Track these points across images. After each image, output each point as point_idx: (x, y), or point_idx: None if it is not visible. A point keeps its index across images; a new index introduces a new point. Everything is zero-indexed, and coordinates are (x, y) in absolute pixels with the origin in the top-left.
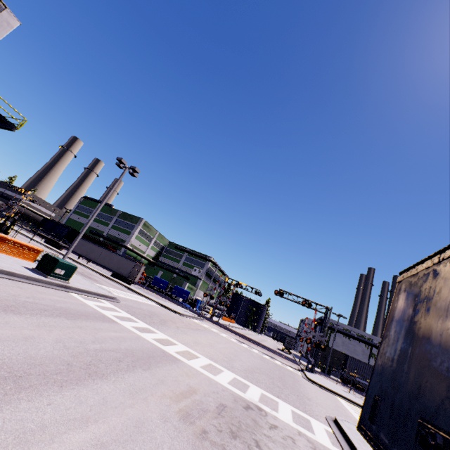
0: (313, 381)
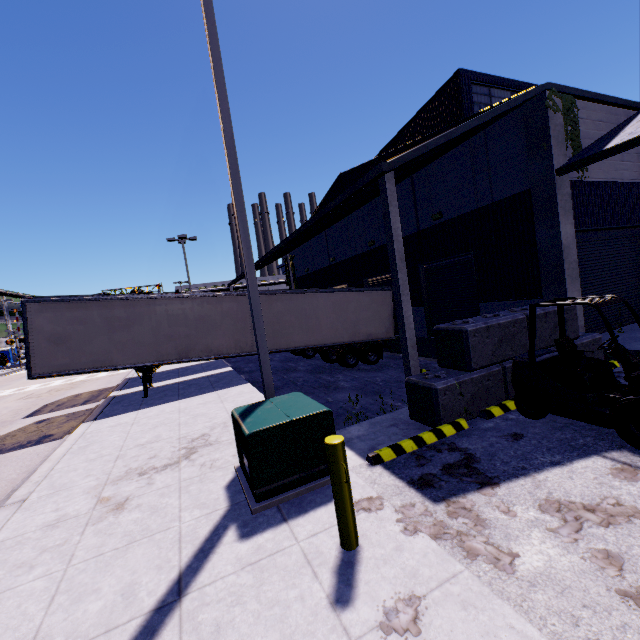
0: None
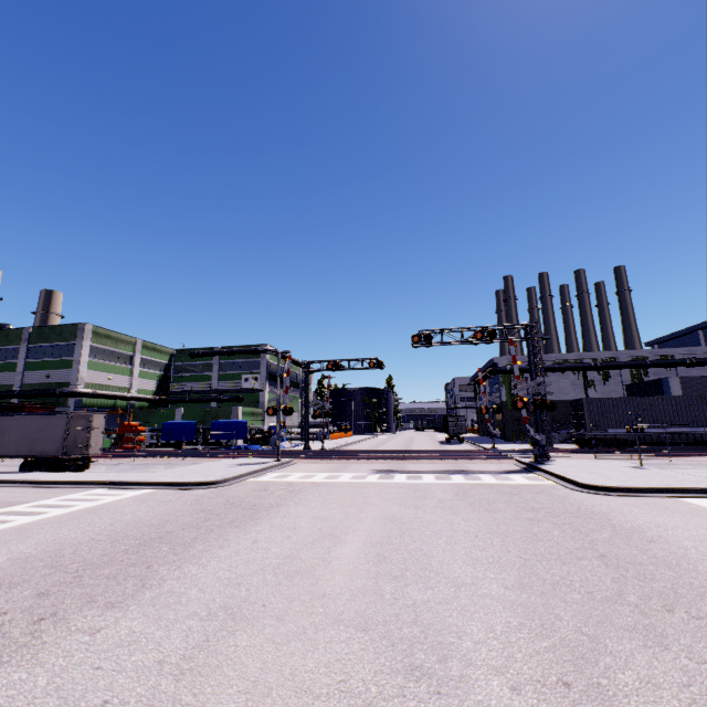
0: (603, 488)
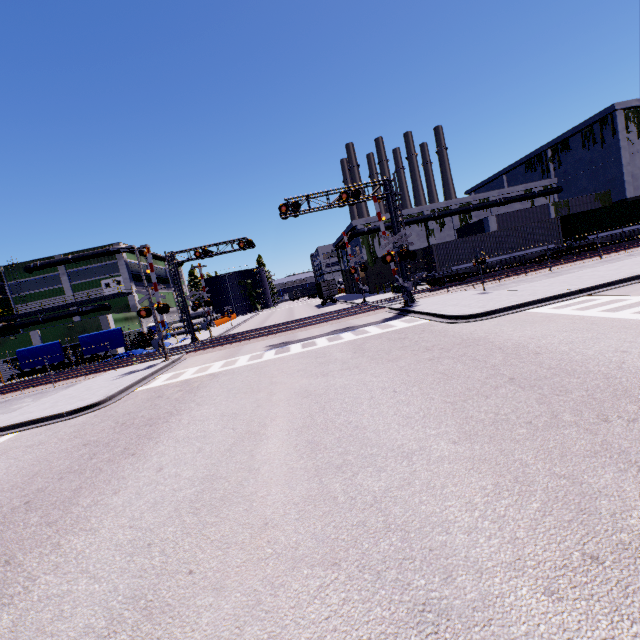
0: (471, 316)
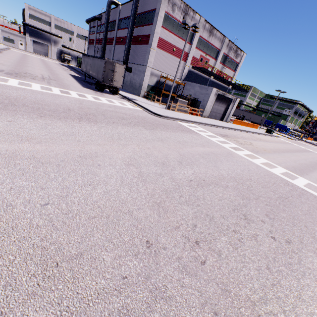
0: None
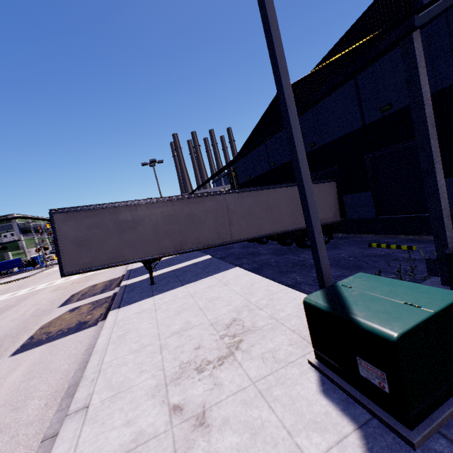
0: None
